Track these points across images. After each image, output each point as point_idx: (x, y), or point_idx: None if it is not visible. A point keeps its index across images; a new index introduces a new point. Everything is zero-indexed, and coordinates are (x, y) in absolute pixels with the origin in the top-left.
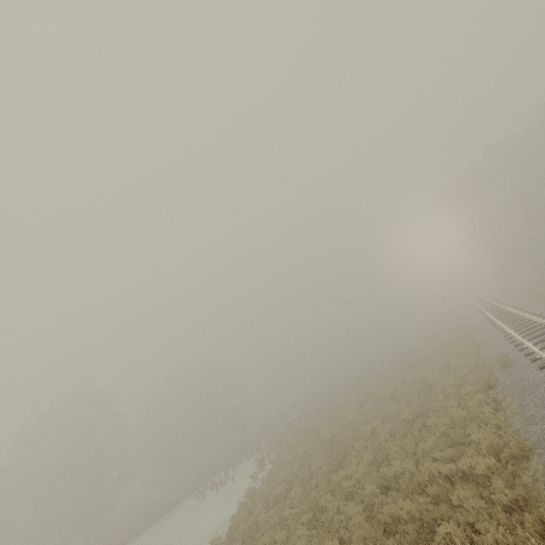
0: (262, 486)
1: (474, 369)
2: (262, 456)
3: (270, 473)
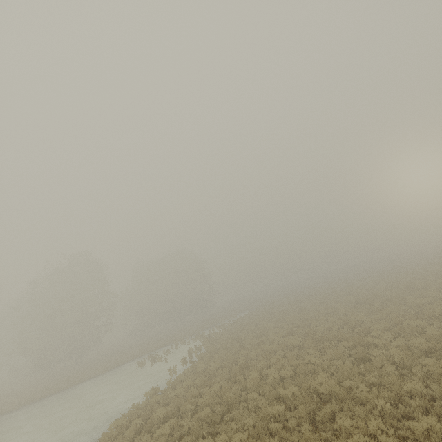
0: (165, 389)
1: (436, 349)
2: (195, 347)
3: (178, 378)
